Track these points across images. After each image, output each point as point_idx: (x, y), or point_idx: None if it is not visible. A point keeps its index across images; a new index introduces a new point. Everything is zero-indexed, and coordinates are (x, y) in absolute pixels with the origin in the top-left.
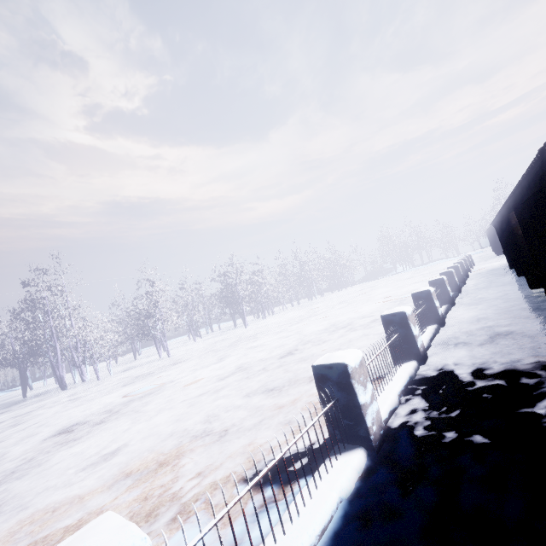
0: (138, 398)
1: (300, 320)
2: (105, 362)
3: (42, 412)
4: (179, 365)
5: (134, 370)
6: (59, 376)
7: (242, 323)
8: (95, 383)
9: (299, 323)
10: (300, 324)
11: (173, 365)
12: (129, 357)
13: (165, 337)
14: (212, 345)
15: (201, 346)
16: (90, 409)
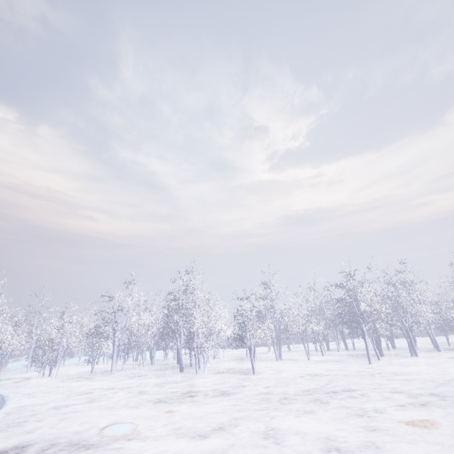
0: (82, 445)
1: (442, 396)
2: (257, 348)
3: (120, 394)
4: (214, 400)
5: (218, 377)
6: (180, 358)
7: (387, 350)
8: (190, 377)
9: (423, 409)
10: (419, 414)
11: (218, 395)
12: (264, 352)
13: (252, 349)
14: (292, 380)
15: (290, 373)
16: (85, 425)
